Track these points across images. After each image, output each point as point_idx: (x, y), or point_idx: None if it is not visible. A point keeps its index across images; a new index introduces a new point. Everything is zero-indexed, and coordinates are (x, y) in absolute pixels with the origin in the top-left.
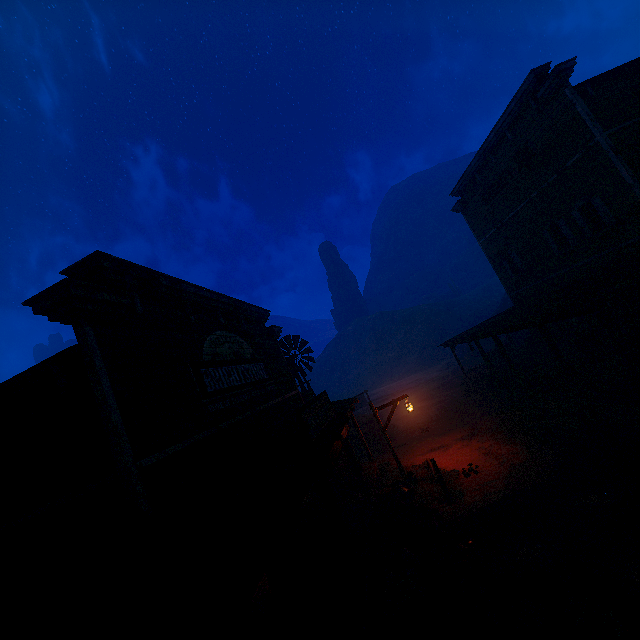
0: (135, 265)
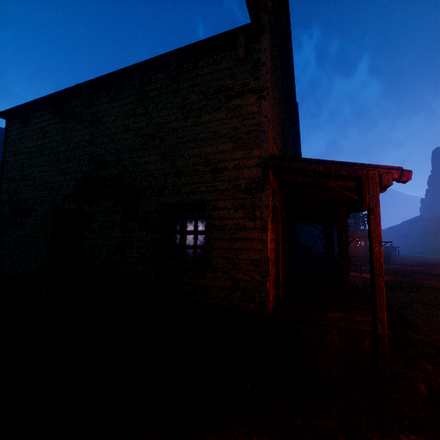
0: None
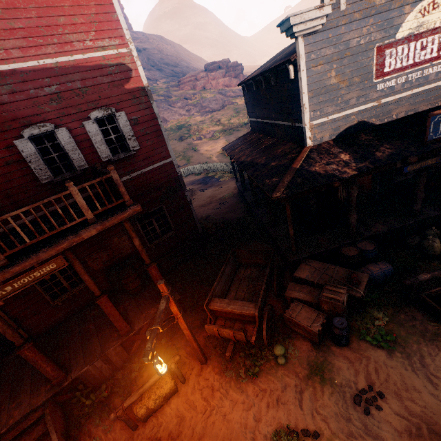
0: None
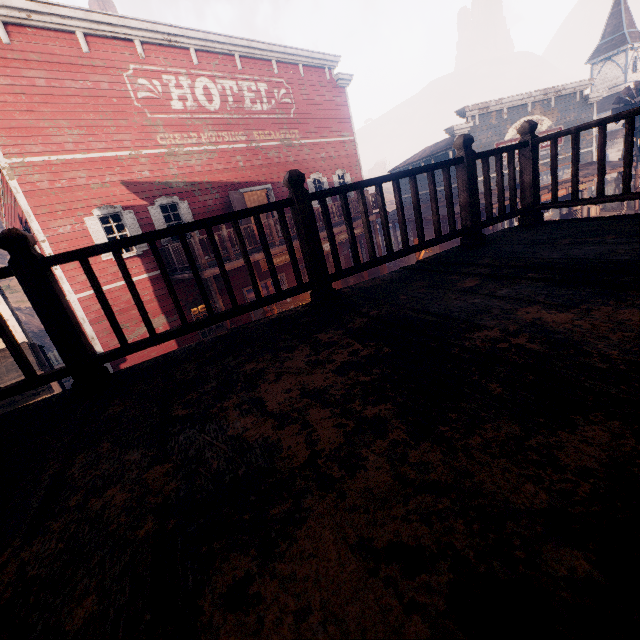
0: (478, 104)
